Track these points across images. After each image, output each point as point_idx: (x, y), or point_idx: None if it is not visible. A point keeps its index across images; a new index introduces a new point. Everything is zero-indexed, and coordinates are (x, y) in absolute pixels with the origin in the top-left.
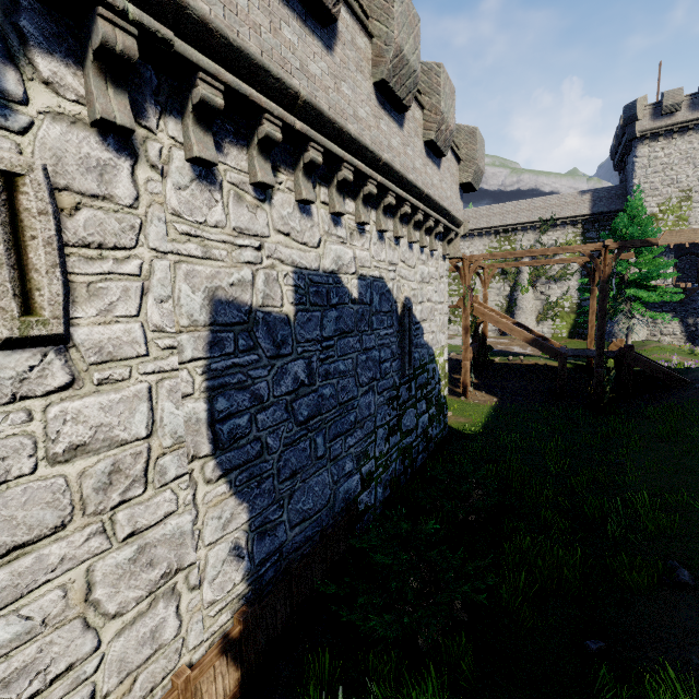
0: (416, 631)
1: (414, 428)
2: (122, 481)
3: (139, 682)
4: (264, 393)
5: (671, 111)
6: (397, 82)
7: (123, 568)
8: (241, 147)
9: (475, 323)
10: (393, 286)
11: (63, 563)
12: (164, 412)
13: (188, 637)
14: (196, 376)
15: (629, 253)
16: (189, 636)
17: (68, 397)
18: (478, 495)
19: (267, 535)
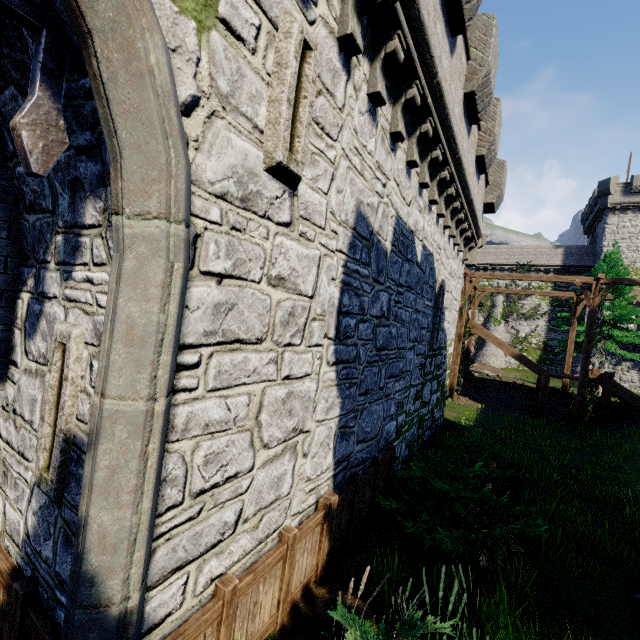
0: (481, 551)
1: (428, 402)
2: (293, 325)
3: (262, 522)
4: (366, 308)
5: (639, 191)
6: (480, 97)
7: (278, 405)
8: (390, 103)
9: (469, 332)
10: (437, 267)
11: (254, 374)
12: (322, 283)
13: (293, 501)
14: (339, 266)
15: (608, 295)
16: (293, 500)
17: (286, 234)
18: (493, 467)
19: (344, 438)
